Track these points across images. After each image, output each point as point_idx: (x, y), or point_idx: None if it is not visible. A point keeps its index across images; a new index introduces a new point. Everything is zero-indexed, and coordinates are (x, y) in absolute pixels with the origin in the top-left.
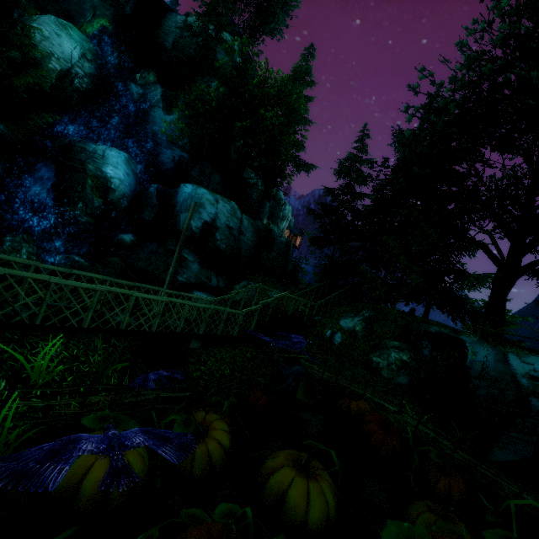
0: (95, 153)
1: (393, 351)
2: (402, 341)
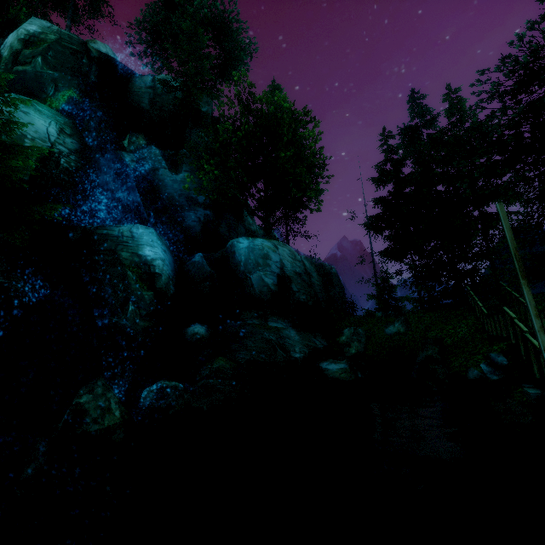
0: (122, 236)
1: None
2: None
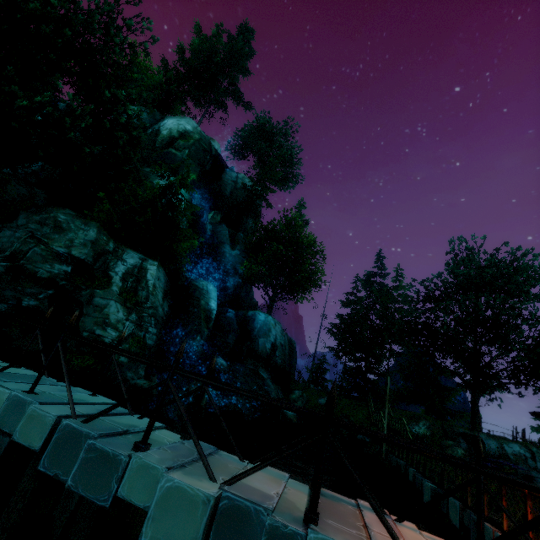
0: (203, 289)
1: (457, 448)
2: (446, 439)
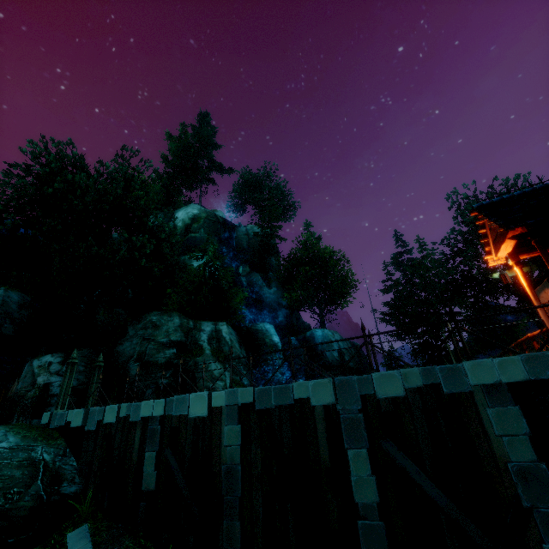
0: (263, 330)
1: None
2: None
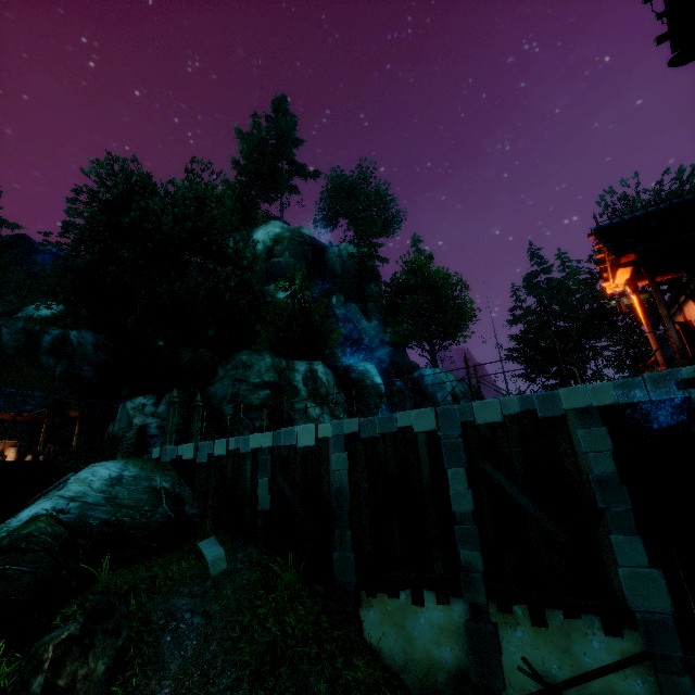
0: (363, 370)
1: None
2: None
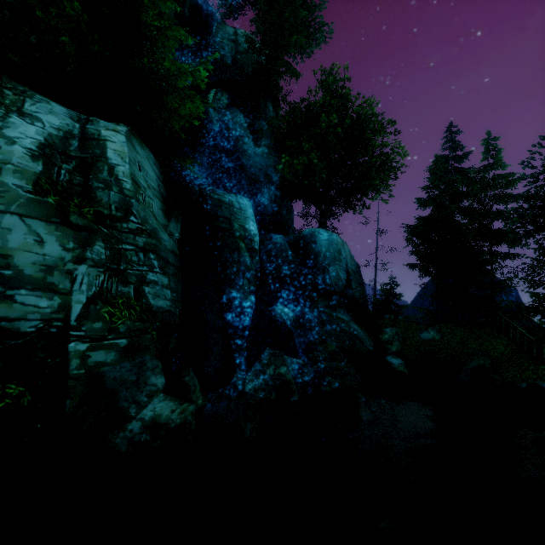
0: (231, 205)
1: None
2: None
